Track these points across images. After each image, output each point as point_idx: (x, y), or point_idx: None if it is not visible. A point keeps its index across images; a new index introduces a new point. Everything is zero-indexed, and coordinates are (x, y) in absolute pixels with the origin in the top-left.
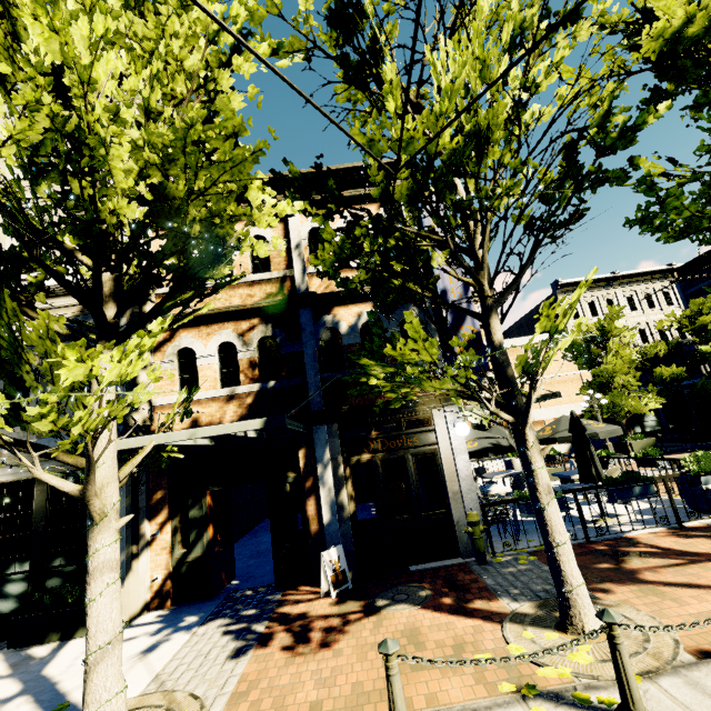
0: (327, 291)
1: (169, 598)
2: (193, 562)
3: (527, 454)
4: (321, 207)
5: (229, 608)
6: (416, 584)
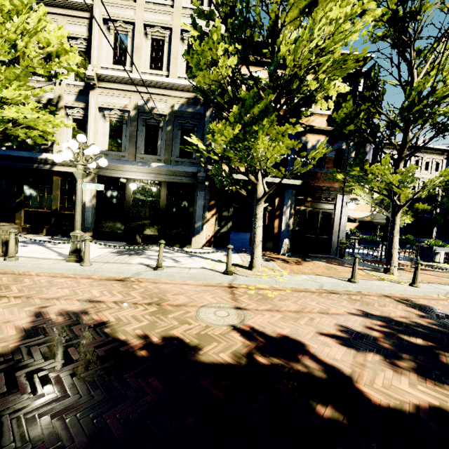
0: (306, 124)
1: (213, 244)
2: (222, 233)
3: (395, 218)
4: (315, 72)
5: (242, 251)
6: (317, 258)
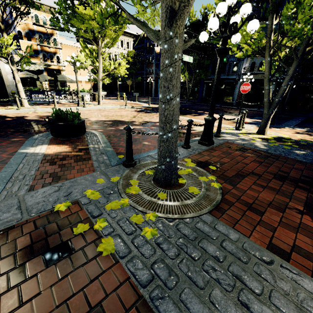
0: None
1: None
2: None
3: (13, 72)
4: None
5: None
6: None
